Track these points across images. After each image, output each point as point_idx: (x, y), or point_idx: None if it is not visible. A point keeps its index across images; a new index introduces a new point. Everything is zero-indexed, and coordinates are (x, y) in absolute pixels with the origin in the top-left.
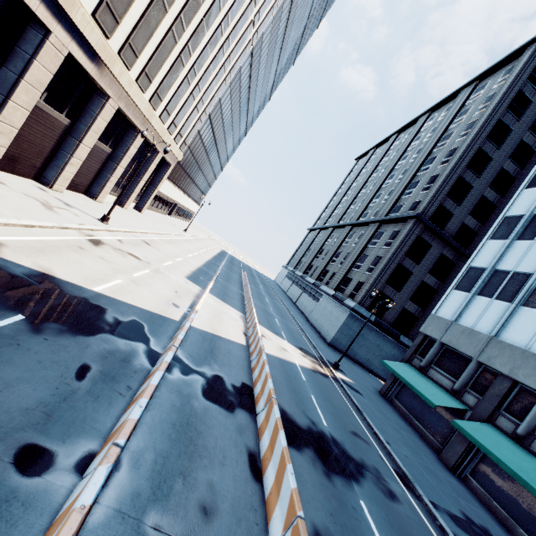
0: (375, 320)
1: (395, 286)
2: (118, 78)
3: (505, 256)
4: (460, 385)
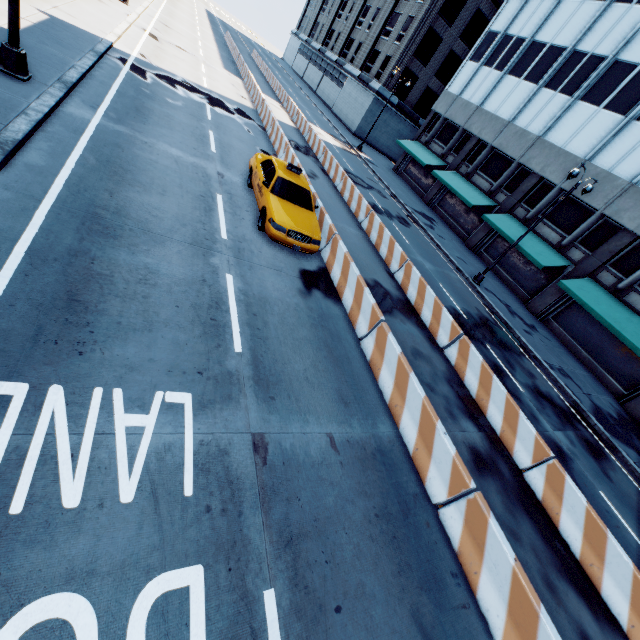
0: (398, 104)
1: (423, 59)
2: None
3: (518, 17)
4: (447, 150)
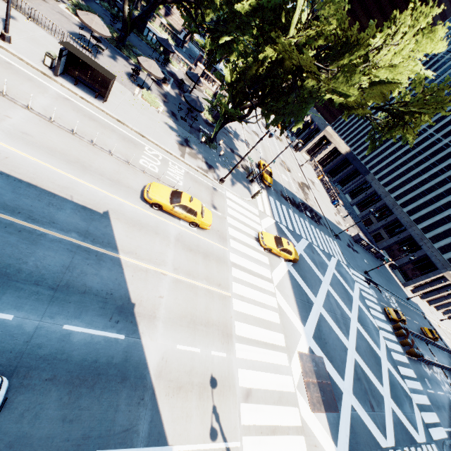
0: None
1: None
2: None
3: None
4: None
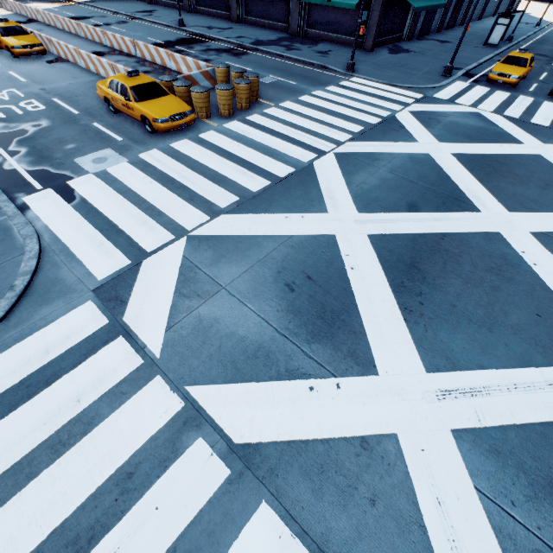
0: None
1: None
2: None
3: None
4: None
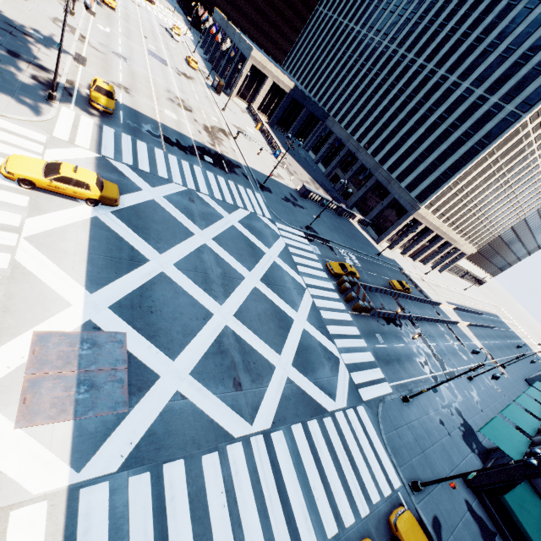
0: None
1: None
2: (449, 234)
3: None
4: None
